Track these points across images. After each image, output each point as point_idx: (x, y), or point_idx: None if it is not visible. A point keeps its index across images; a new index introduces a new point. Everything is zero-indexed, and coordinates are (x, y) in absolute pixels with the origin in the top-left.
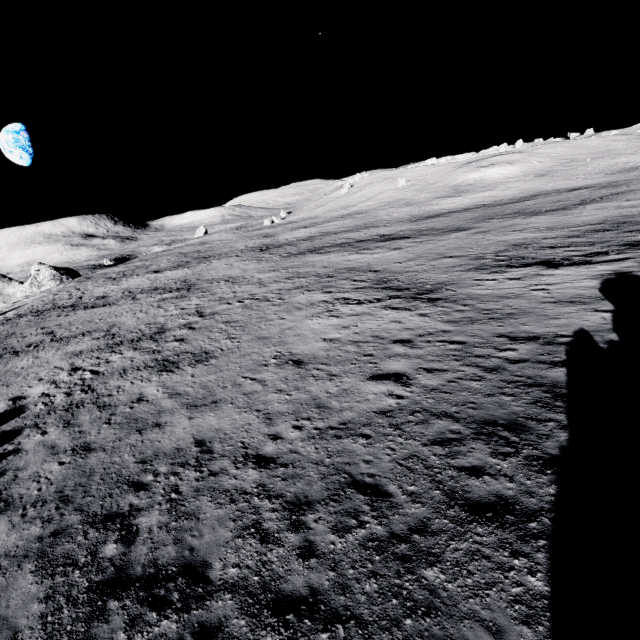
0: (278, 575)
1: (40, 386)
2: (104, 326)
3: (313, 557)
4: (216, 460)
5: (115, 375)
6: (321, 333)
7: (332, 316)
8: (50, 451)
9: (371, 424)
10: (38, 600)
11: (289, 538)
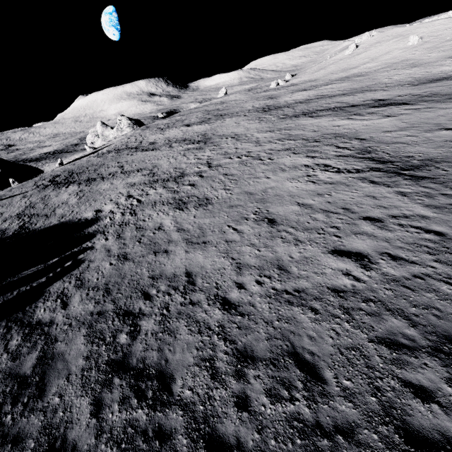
0: (217, 413)
1: (110, 205)
2: (150, 166)
3: (246, 411)
4: (196, 292)
5: (149, 205)
6: (297, 197)
7: (310, 181)
8: (107, 253)
9: (322, 300)
10: (83, 357)
11: (231, 384)
